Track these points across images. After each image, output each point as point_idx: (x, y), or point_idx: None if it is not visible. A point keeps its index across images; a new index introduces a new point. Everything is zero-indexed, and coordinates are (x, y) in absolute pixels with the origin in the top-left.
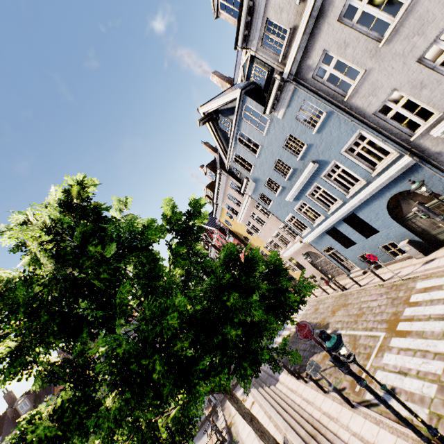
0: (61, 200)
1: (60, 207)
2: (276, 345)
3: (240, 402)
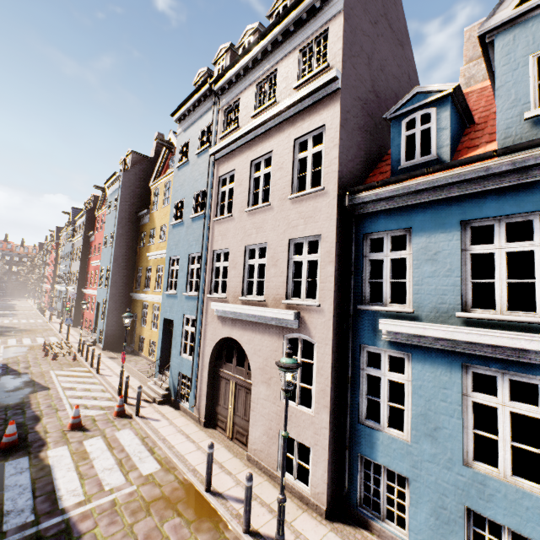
0: None
1: None
2: None
3: None
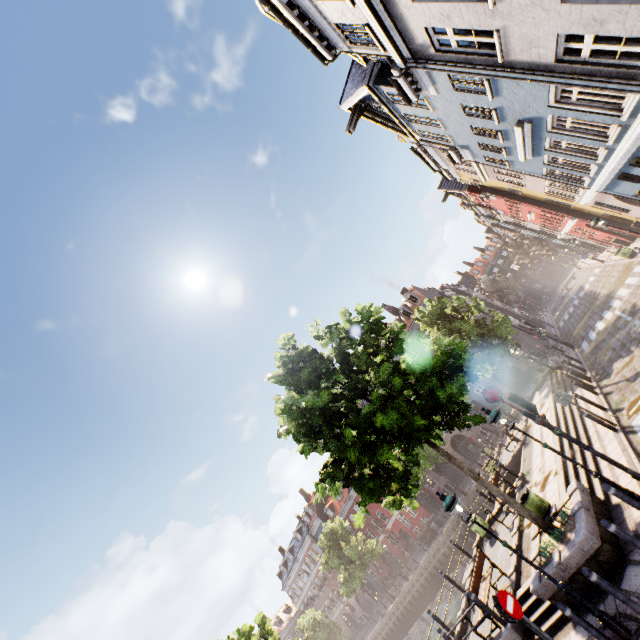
0: (282, 363)
1: (284, 365)
2: (593, 335)
3: (439, 449)
